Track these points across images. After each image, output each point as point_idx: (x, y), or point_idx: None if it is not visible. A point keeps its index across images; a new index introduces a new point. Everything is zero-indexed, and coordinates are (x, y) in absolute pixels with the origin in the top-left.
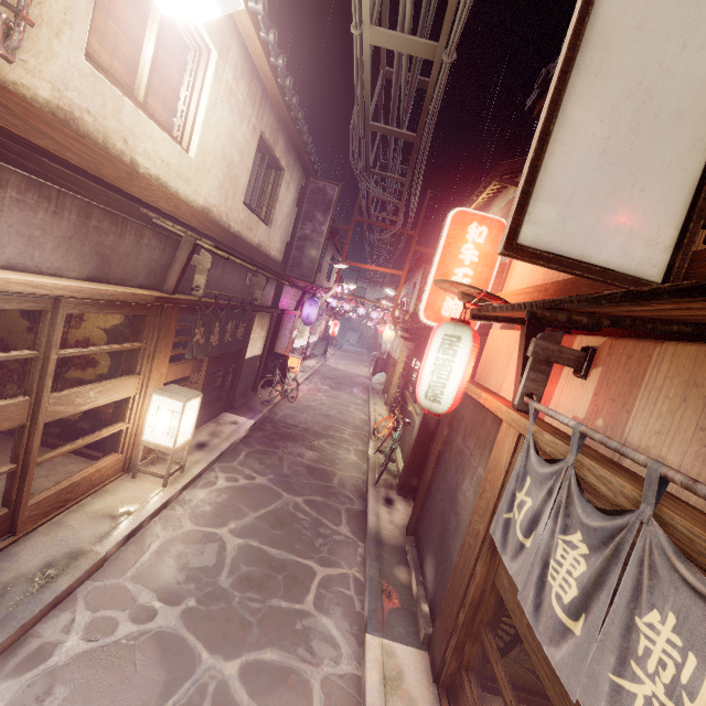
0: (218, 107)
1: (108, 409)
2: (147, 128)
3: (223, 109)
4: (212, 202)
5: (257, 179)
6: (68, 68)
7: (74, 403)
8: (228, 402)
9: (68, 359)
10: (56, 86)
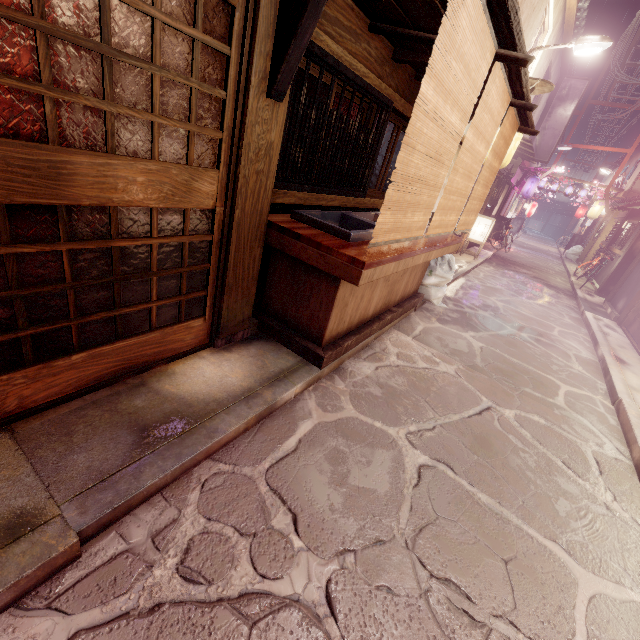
0: (541, 59)
1: None
2: None
3: (542, 59)
4: None
5: None
6: None
7: None
8: None
9: None
10: None
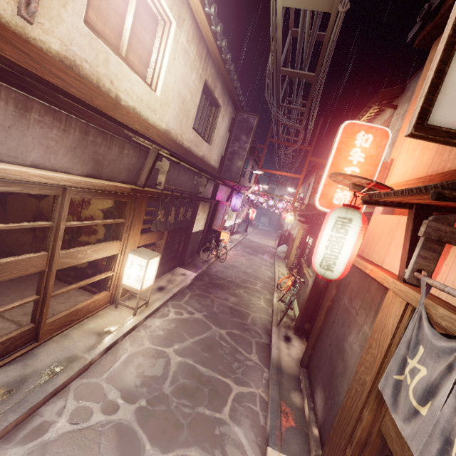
0: (176, 61)
1: (103, 262)
2: (127, 74)
3: (179, 63)
4: (171, 126)
5: (202, 112)
6: (72, 30)
7: (77, 257)
8: (180, 260)
9: (81, 228)
10: (64, 42)
